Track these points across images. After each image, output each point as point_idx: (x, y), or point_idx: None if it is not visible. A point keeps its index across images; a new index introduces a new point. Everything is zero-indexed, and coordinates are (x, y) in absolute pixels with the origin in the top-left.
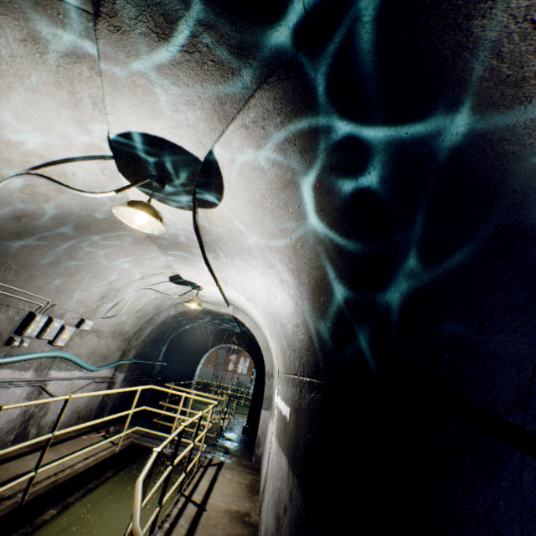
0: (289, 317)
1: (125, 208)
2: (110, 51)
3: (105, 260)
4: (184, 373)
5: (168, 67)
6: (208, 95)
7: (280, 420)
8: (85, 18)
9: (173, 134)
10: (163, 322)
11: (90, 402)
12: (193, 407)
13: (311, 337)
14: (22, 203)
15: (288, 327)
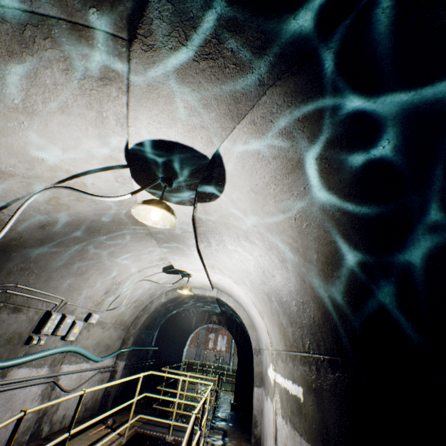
0: (292, 295)
1: (140, 207)
2: (141, 68)
3: (110, 258)
4: (173, 355)
5: (192, 75)
6: (225, 97)
7: (288, 401)
8: (120, 44)
9: (187, 137)
10: (155, 309)
11: (96, 392)
12: (182, 387)
13: (324, 312)
14: (47, 213)
15: (291, 305)
